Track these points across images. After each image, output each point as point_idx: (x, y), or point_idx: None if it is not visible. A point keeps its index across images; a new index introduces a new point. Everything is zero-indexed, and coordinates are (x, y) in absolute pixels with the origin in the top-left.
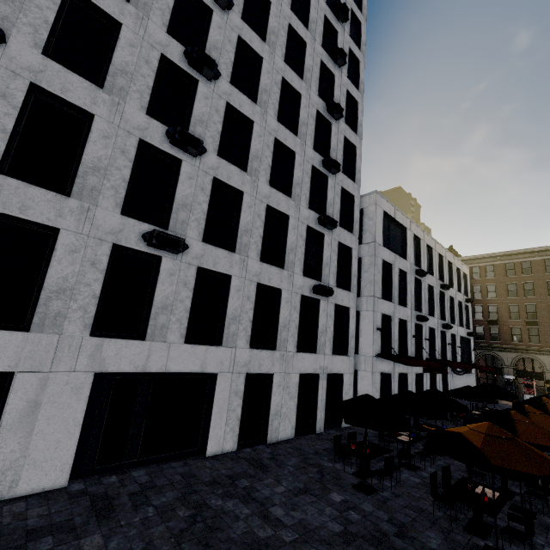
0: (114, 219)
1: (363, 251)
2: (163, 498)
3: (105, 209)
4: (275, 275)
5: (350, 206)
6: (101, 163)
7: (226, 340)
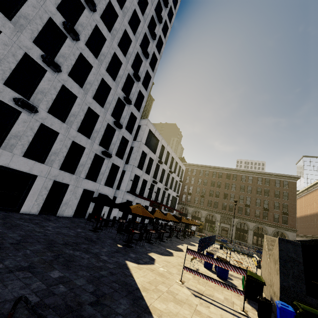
0: None
1: (135, 144)
2: None
3: None
4: (84, 140)
5: (134, 122)
6: None
7: (47, 162)
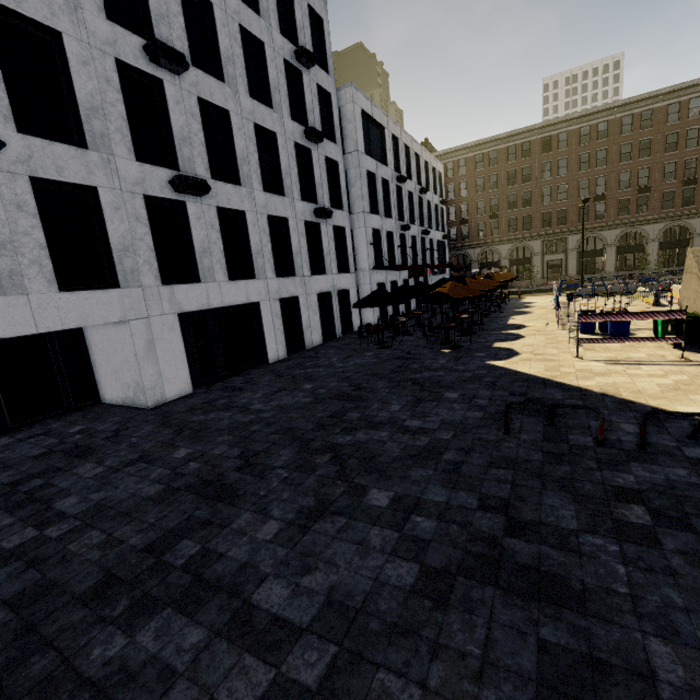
0: (134, 168)
1: (347, 163)
2: (265, 379)
3: (121, 157)
4: (279, 204)
5: (328, 108)
6: (96, 101)
7: (258, 274)
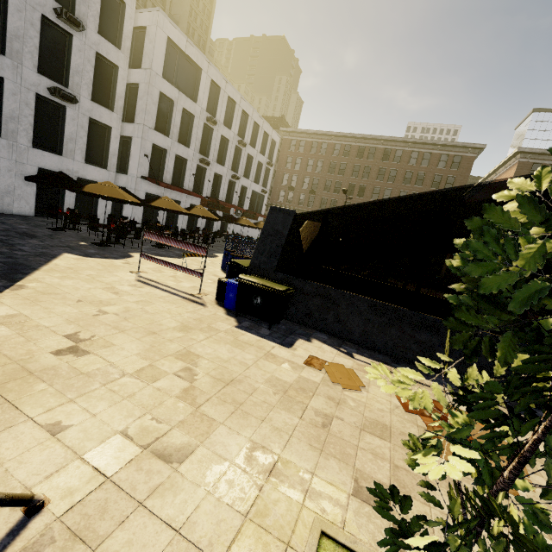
0: None
1: (141, 77)
2: None
3: None
4: None
5: (121, 15)
6: None
7: None
